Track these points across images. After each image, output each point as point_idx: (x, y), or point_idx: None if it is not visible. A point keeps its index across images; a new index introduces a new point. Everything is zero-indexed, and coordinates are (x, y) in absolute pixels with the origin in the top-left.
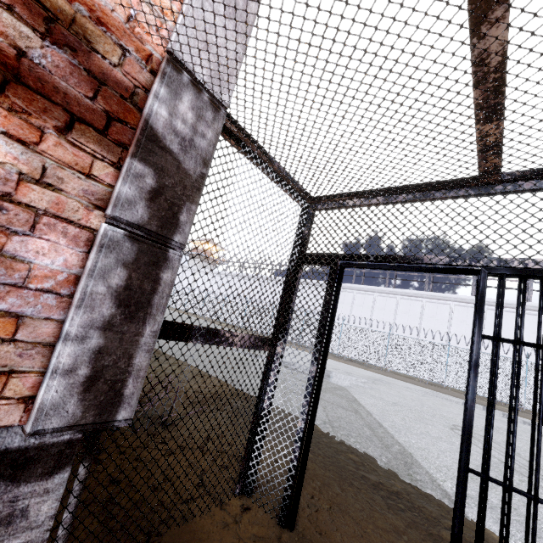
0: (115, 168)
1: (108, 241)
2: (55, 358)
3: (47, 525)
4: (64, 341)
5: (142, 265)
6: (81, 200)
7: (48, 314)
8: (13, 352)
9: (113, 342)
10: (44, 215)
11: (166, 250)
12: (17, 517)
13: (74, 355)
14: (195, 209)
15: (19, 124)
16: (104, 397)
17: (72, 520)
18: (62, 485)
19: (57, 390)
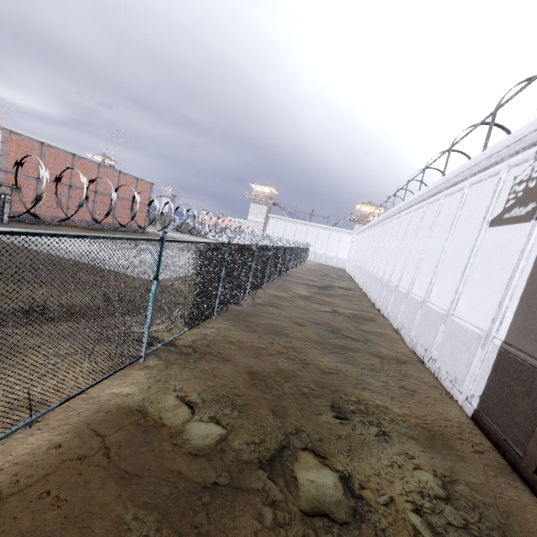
0: None
1: None
2: None
3: None
4: None
5: None
6: None
7: None
8: None
9: None
10: None
11: None
12: None
13: None
14: None
15: None
16: None
17: None
18: None
19: None
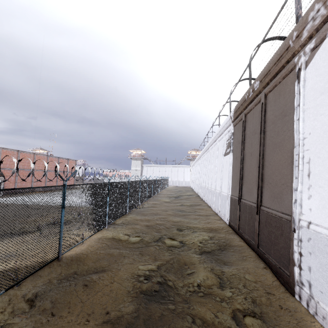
0: None
1: None
2: None
3: None
4: None
5: None
6: None
7: None
8: None
9: None
10: None
11: None
12: None
13: None
14: None
15: None
16: None
17: None
18: None
19: None
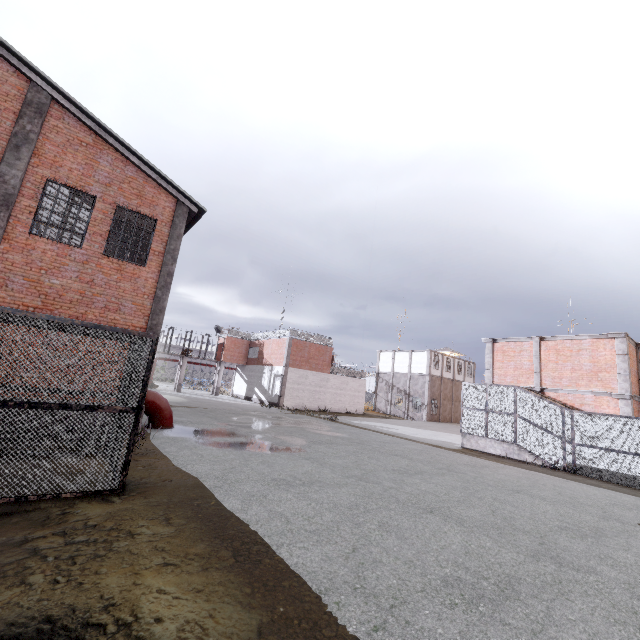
0: None
1: None
2: None
3: None
4: None
5: None
6: None
7: None
8: None
9: None
10: None
11: None
12: None
13: None
14: None
15: None
16: None
17: None
18: None
19: None
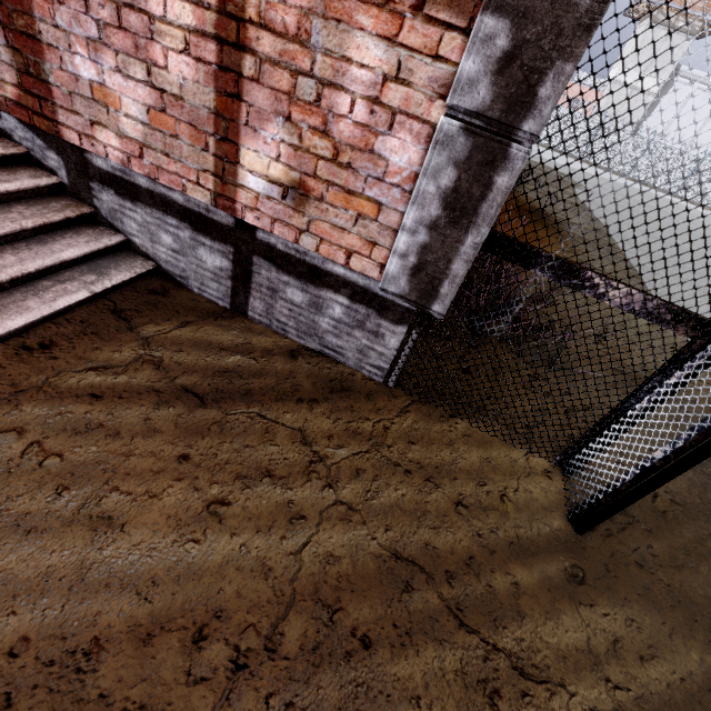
0: (465, 36)
1: (442, 137)
2: (396, 242)
3: (393, 352)
4: (402, 231)
5: (473, 166)
6: (427, 91)
7: (396, 206)
8: (377, 230)
9: (436, 242)
10: (398, 114)
11: (508, 145)
12: (380, 336)
13: (407, 244)
14: (571, 70)
15: (386, 19)
16: (425, 287)
17: (406, 360)
18: (402, 335)
19: (395, 267)
